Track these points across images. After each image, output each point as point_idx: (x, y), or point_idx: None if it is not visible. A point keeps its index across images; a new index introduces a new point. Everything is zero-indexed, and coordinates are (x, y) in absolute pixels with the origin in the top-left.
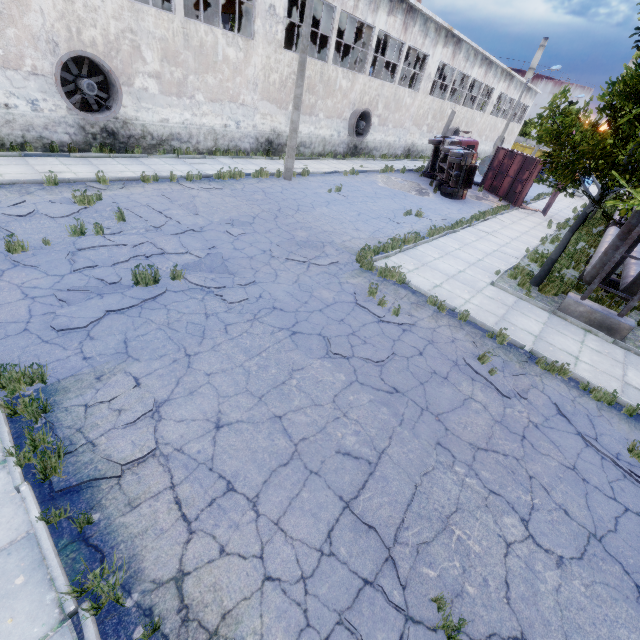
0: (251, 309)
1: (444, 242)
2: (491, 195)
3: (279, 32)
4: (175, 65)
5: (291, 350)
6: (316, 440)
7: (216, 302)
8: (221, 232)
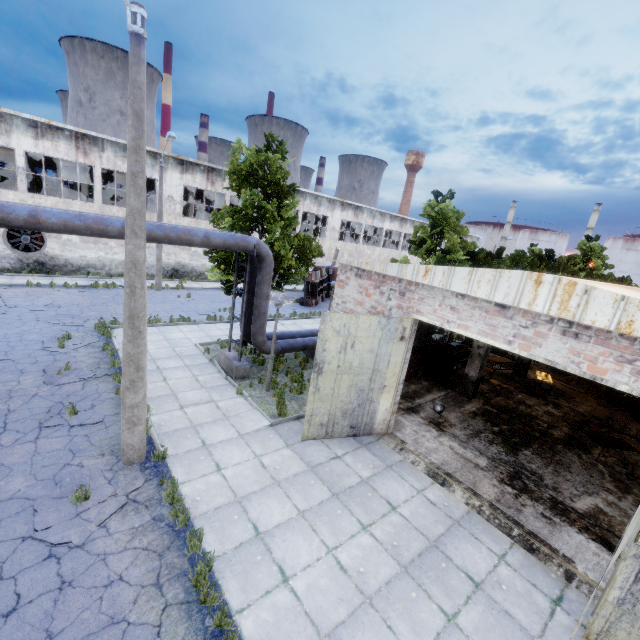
0: None
1: (217, 325)
2: None
3: (178, 208)
4: None
5: None
6: None
7: None
8: (28, 309)
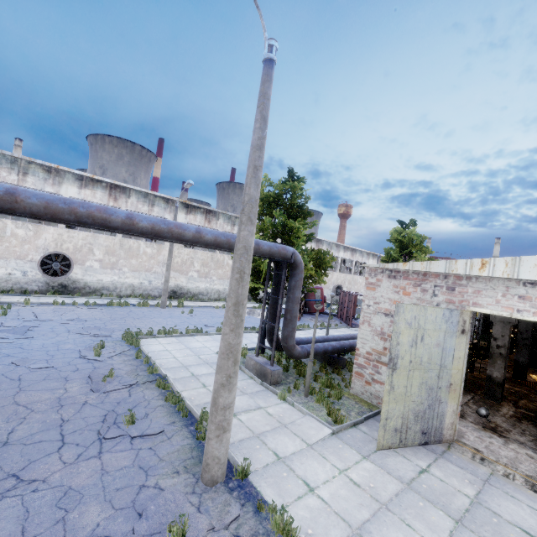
0: (4, 346)
1: None
2: (339, 321)
3: None
4: (112, 256)
5: None
6: None
7: None
8: (58, 322)
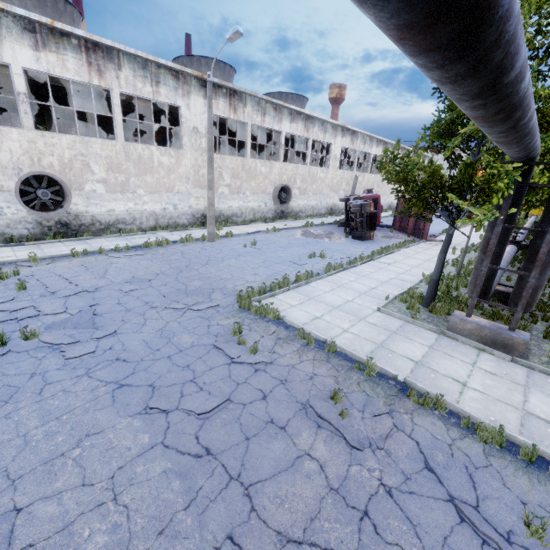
0: (89, 363)
1: (340, 276)
2: (401, 233)
3: (203, 143)
4: (119, 172)
5: (102, 408)
6: (45, 547)
7: (55, 359)
8: (115, 290)
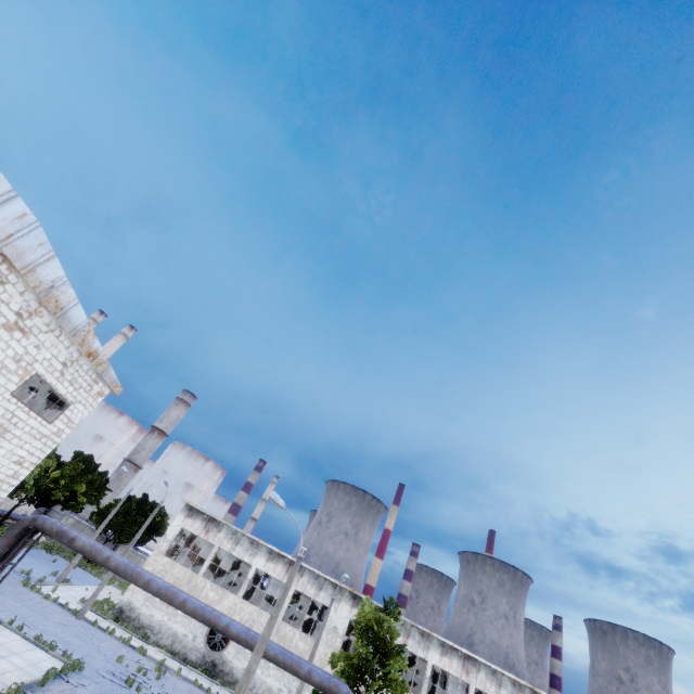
0: None
1: None
2: None
3: (338, 641)
4: None
5: None
6: None
7: None
8: None
